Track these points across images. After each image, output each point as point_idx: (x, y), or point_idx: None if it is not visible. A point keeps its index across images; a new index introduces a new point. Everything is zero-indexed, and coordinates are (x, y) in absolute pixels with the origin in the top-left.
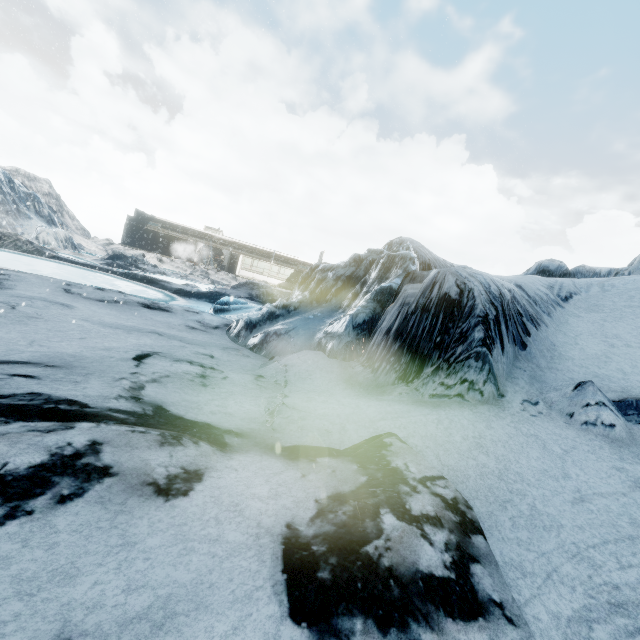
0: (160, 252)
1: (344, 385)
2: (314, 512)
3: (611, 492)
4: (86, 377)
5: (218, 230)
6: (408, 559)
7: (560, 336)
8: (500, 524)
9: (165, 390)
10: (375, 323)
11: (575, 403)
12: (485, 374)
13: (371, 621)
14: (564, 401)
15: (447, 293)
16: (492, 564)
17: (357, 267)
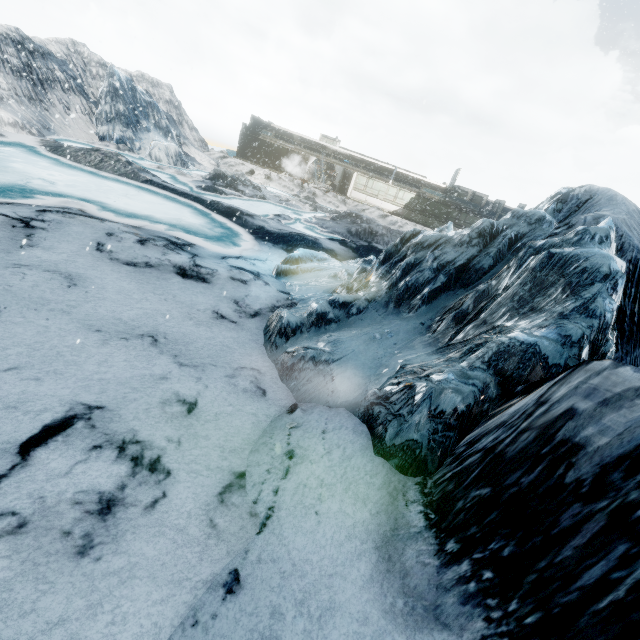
0: (272, 166)
1: (372, 561)
2: None
3: None
4: None
5: (335, 139)
6: None
7: None
8: None
9: None
10: (478, 418)
11: None
12: None
13: None
14: None
15: None
16: None
17: (482, 248)
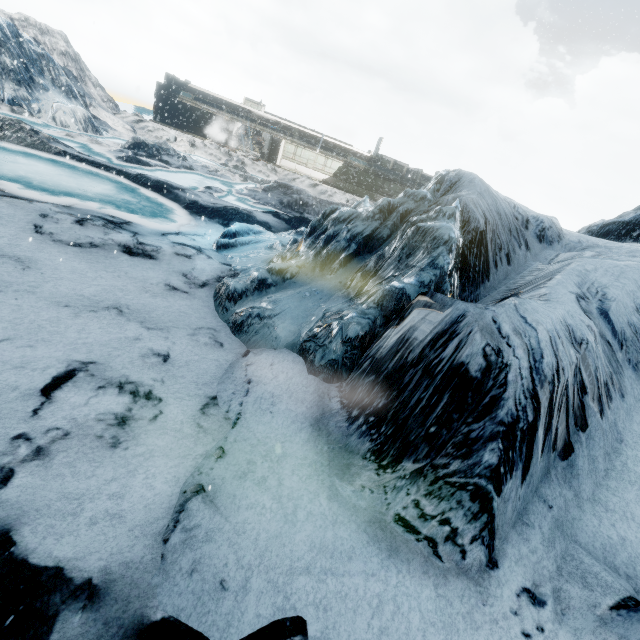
0: (194, 132)
1: (308, 432)
2: None
3: None
4: None
5: (259, 104)
6: None
7: (639, 418)
8: None
9: (42, 476)
10: (372, 339)
11: (605, 636)
12: (478, 527)
13: None
14: (588, 618)
15: (464, 364)
16: None
17: (382, 221)
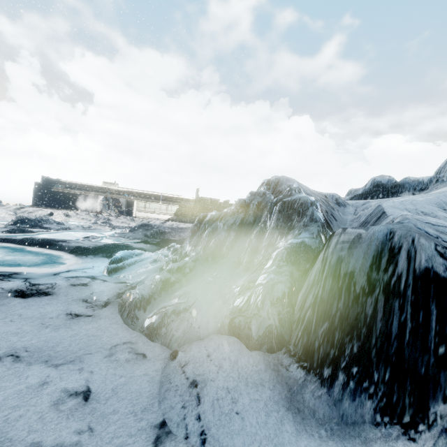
0: (67, 208)
1: (290, 419)
2: None
3: None
4: None
5: (114, 183)
6: None
7: None
8: None
9: None
10: (296, 293)
11: None
12: None
13: None
14: None
15: (430, 269)
16: None
17: (245, 213)
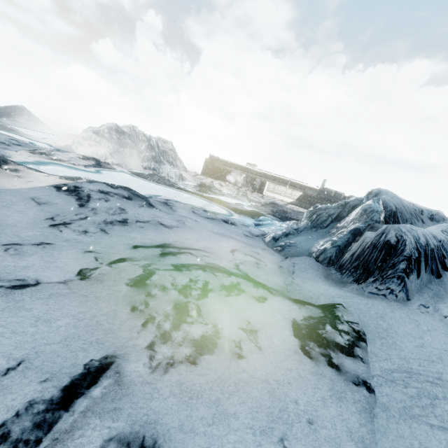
0: (220, 179)
1: (323, 278)
2: (302, 318)
3: (439, 348)
4: (221, 259)
5: (254, 165)
6: (332, 337)
7: None
8: (375, 343)
9: (246, 268)
10: (347, 248)
11: None
12: (401, 287)
13: (316, 344)
14: (445, 309)
15: (389, 240)
16: (365, 350)
17: (343, 209)
